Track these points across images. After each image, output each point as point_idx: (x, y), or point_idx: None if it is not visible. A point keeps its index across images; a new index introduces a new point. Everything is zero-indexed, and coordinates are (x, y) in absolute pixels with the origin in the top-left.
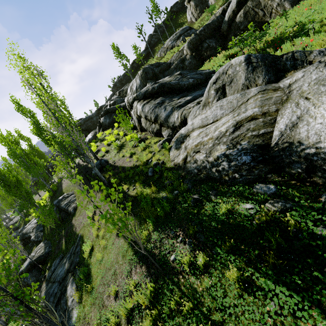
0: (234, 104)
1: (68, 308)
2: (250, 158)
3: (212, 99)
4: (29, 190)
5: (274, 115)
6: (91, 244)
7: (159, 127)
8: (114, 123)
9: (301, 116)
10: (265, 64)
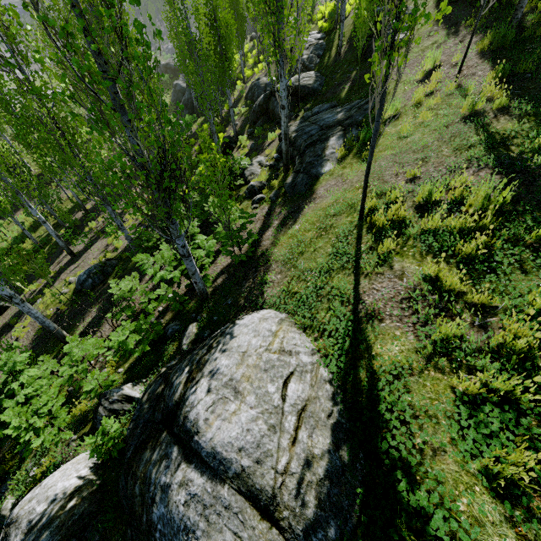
0: None
1: (323, 156)
2: None
3: None
4: None
5: None
6: (397, 110)
7: None
8: None
9: None
10: None
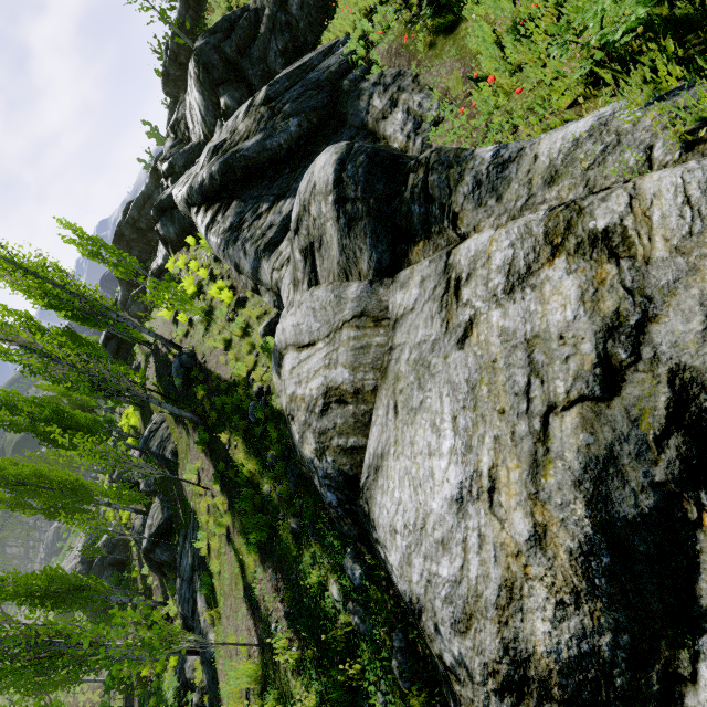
0: (330, 316)
1: (203, 631)
2: (336, 499)
3: (301, 276)
4: (93, 423)
5: (370, 403)
6: (206, 535)
7: (253, 283)
8: (187, 233)
9: (383, 458)
10: (369, 213)
